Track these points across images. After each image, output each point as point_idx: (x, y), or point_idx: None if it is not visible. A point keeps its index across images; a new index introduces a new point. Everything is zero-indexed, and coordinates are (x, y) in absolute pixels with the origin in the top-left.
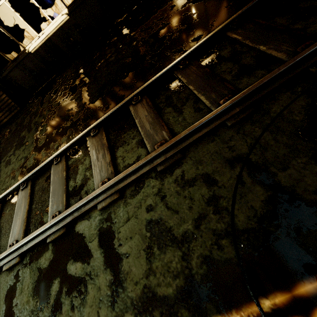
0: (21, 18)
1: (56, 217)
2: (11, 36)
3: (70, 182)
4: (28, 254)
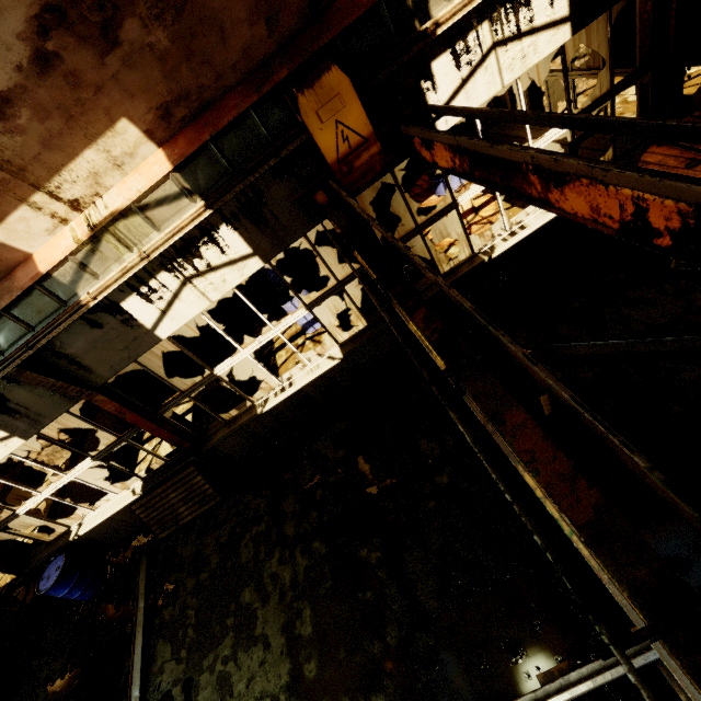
0: (264, 368)
1: None
2: (239, 392)
3: None
4: None
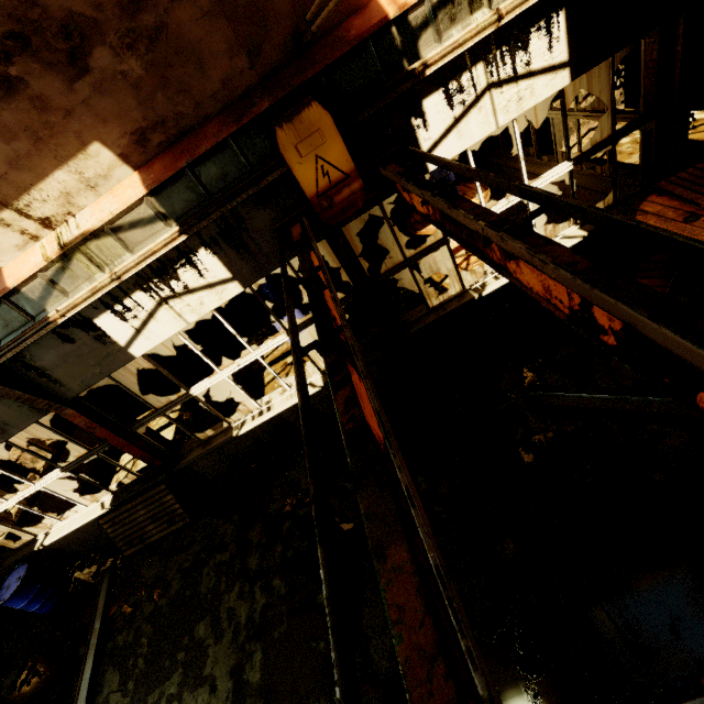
0: (242, 391)
1: None
2: (216, 413)
3: None
4: None
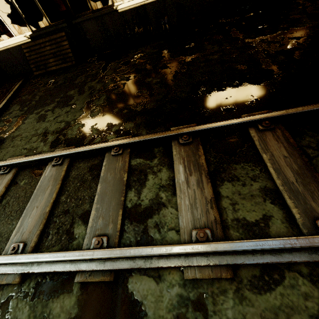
0: None
1: (106, 250)
2: None
3: (130, 192)
4: (35, 277)
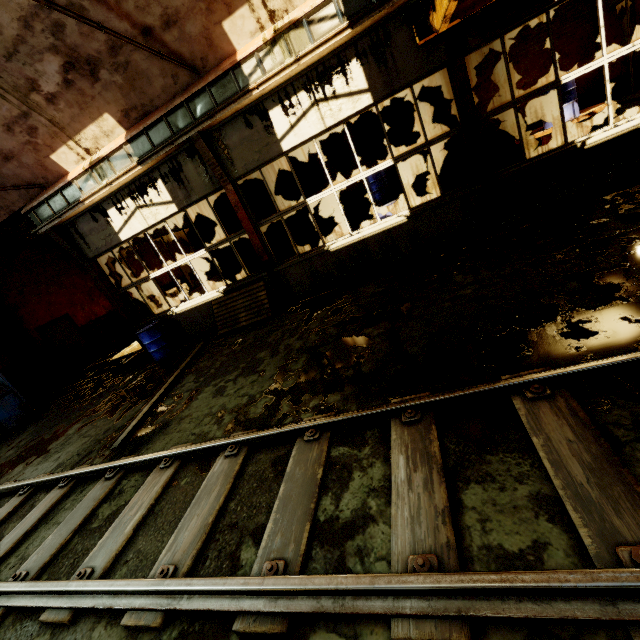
0: (342, 211)
1: (281, 576)
2: (317, 228)
3: (325, 498)
4: (180, 622)
